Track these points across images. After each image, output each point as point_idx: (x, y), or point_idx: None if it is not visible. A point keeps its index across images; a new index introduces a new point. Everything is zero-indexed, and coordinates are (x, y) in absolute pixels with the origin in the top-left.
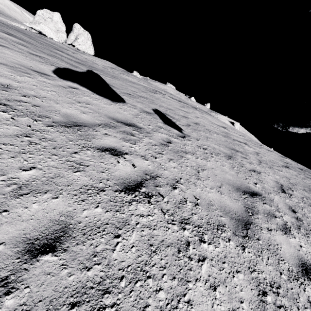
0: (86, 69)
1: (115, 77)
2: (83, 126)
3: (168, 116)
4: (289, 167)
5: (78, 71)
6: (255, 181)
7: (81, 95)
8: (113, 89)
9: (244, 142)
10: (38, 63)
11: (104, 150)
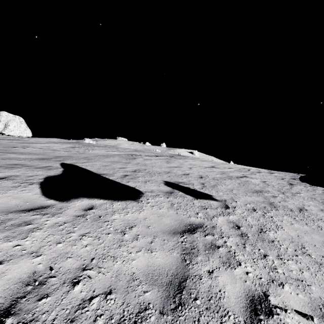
0: (58, 164)
1: (89, 159)
2: (184, 282)
3: (181, 184)
4: (292, 183)
5: (59, 173)
6: (322, 223)
7: (108, 214)
8: (111, 179)
9: (241, 175)
10: (16, 192)
11: (255, 315)
